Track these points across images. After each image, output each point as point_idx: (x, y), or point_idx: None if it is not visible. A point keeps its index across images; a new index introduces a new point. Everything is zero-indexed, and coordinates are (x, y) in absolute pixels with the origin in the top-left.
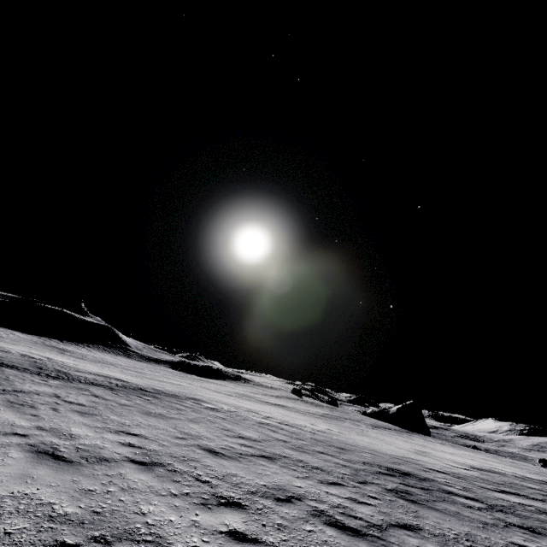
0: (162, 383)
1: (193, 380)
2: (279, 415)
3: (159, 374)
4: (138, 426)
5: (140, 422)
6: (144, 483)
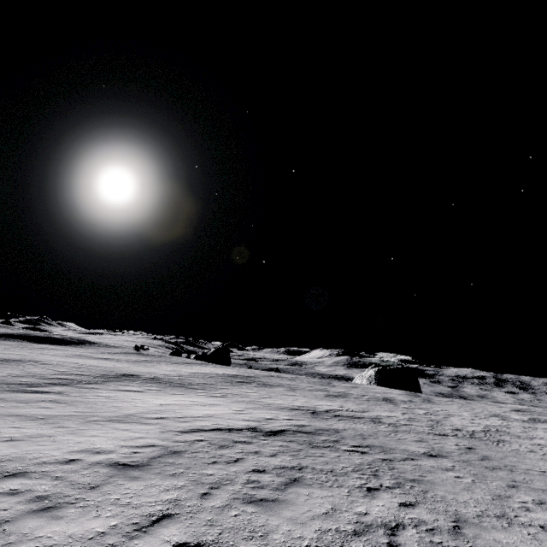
0: (7, 355)
1: (34, 350)
2: (95, 363)
3: (0, 349)
4: (6, 371)
5: (6, 370)
6: (16, 378)
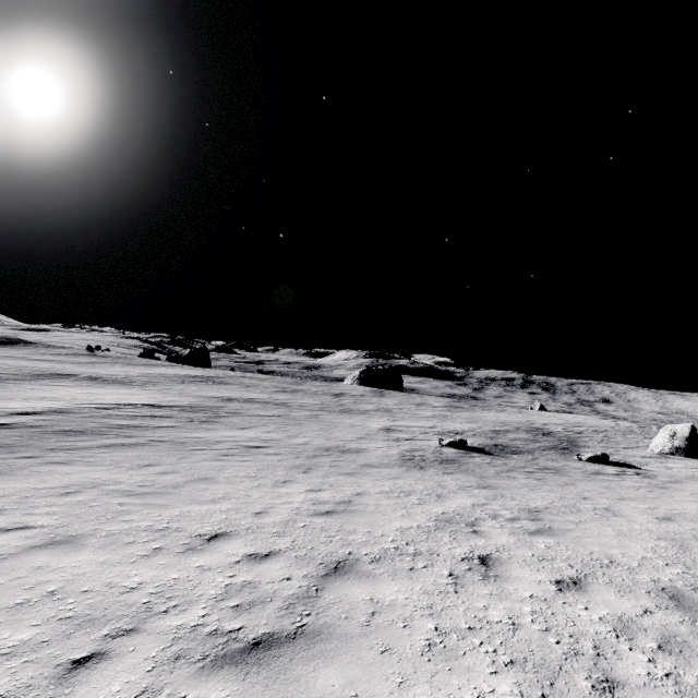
0: None
1: None
2: (28, 364)
3: None
4: None
5: None
6: None
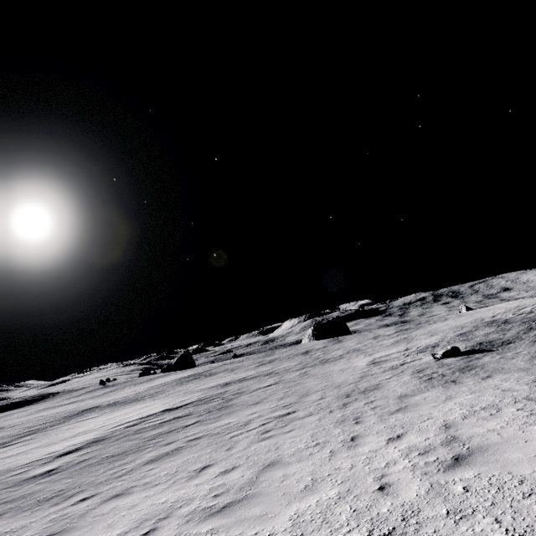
0: None
1: None
2: (59, 410)
3: None
4: None
5: None
6: None
